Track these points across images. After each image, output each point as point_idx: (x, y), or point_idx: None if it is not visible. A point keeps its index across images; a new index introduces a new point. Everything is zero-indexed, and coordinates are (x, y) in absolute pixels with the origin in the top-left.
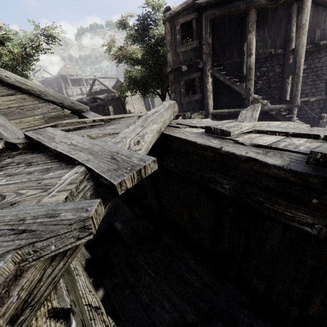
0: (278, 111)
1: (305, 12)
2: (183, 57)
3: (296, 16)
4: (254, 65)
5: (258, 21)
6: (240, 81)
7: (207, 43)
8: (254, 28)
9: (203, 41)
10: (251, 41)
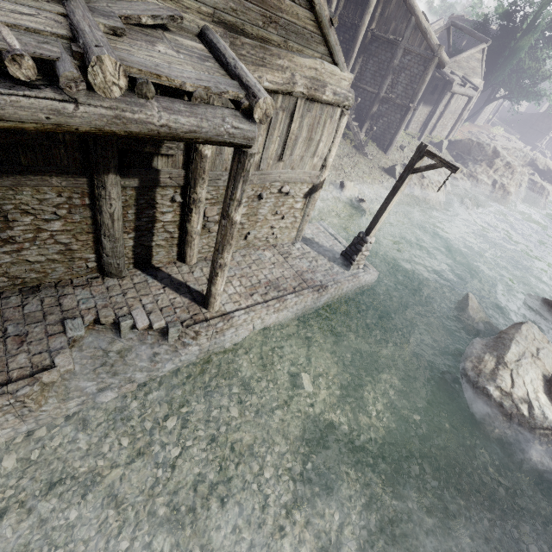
0: None
1: None
2: None
3: None
4: None
5: None
6: None
7: None
8: None
9: None
10: None
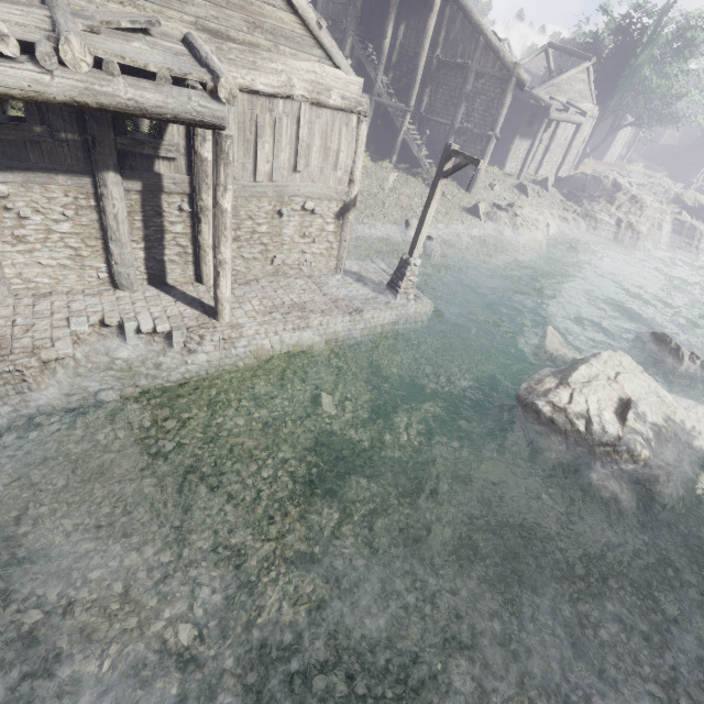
0: (395, 111)
1: (431, 16)
2: (332, 10)
3: (447, 20)
4: (387, 50)
5: (418, 8)
6: (387, 70)
7: (354, 5)
8: (394, 11)
9: (352, 1)
10: (389, 23)
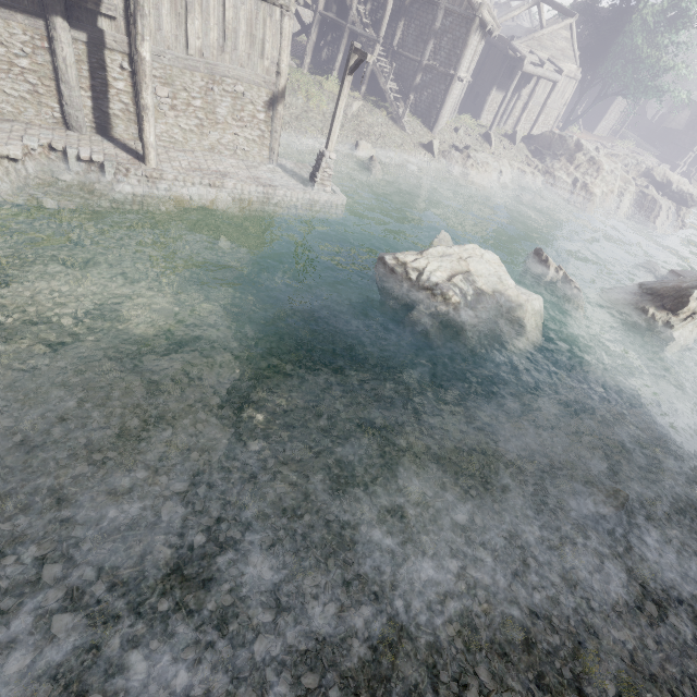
0: (366, 41)
1: None
2: None
3: None
4: None
5: None
6: (366, 0)
7: None
8: None
9: None
10: None
